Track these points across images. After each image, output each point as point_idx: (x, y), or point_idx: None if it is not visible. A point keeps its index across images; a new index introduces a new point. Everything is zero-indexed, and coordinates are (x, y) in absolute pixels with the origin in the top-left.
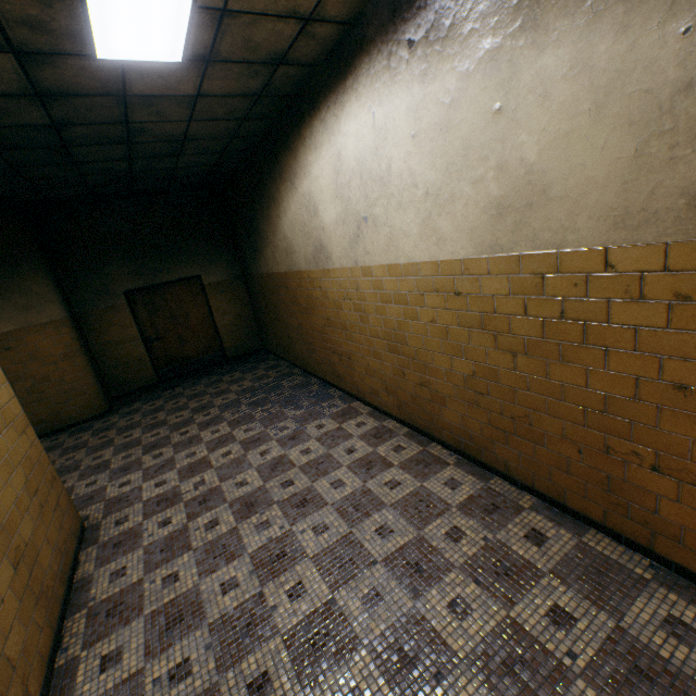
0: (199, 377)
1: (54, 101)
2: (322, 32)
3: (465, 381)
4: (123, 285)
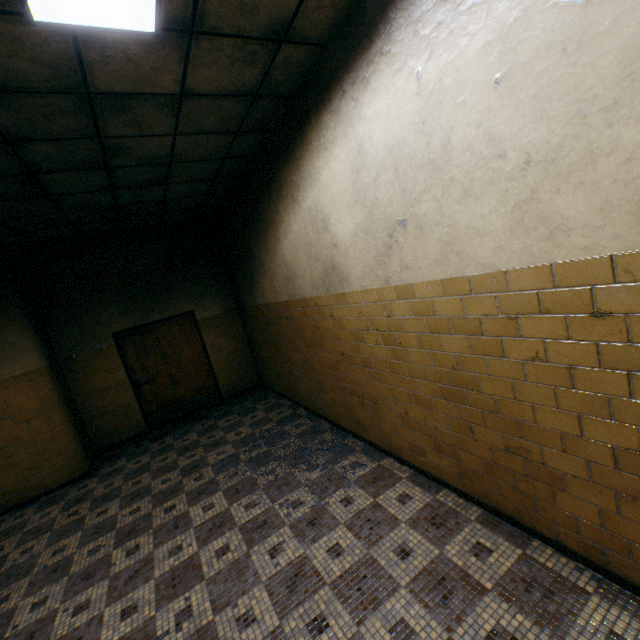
0: (192, 422)
1: None
2: None
3: (616, 457)
4: (111, 326)
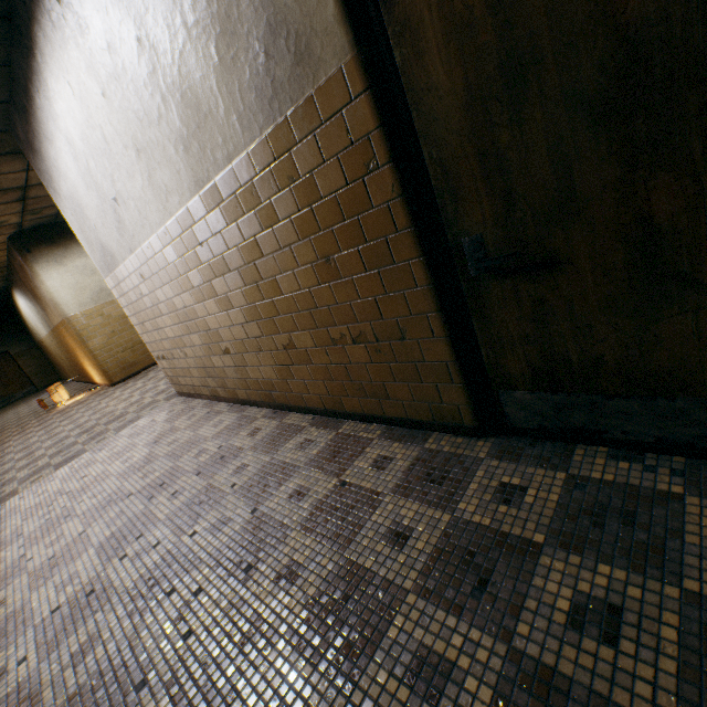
0: (20, 400)
1: None
2: None
3: (68, 361)
4: None
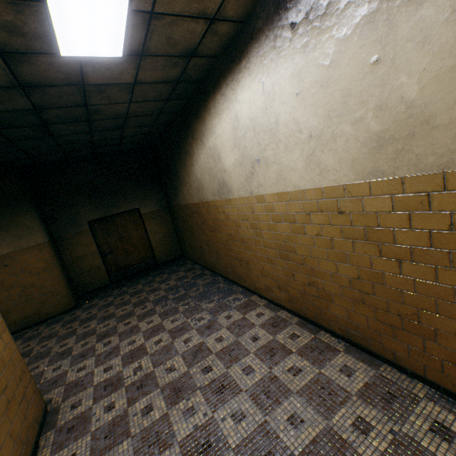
0: (138, 279)
1: (33, 91)
2: (222, 29)
3: (351, 282)
4: (87, 217)
